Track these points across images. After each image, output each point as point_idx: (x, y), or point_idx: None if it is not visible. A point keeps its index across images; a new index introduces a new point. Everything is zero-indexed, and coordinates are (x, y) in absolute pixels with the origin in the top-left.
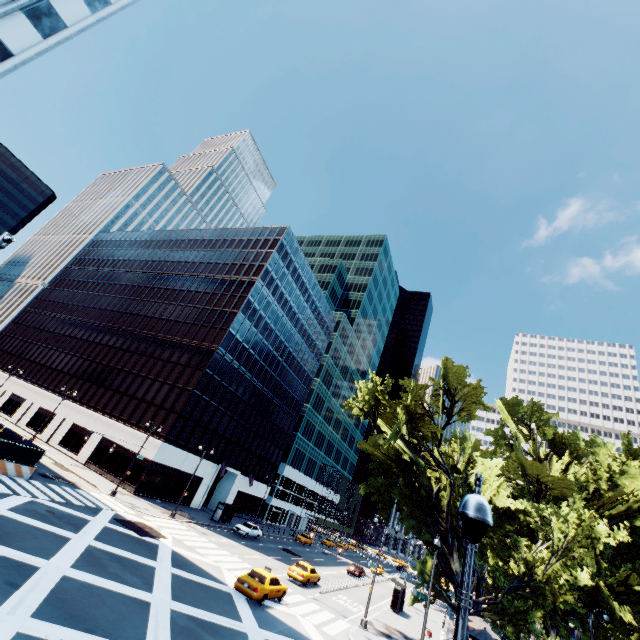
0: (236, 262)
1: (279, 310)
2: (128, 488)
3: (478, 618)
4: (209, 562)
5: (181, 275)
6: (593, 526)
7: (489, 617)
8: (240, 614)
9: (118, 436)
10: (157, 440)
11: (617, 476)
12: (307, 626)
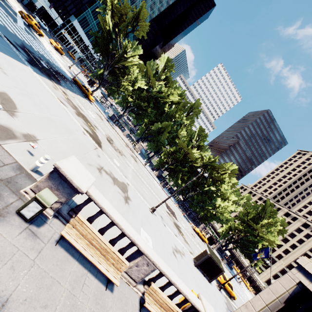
0: None
1: None
2: None
3: (111, 101)
4: (10, 2)
5: None
6: (139, 78)
7: (106, 88)
8: (17, 17)
9: None
10: None
11: (171, 95)
12: (45, 46)
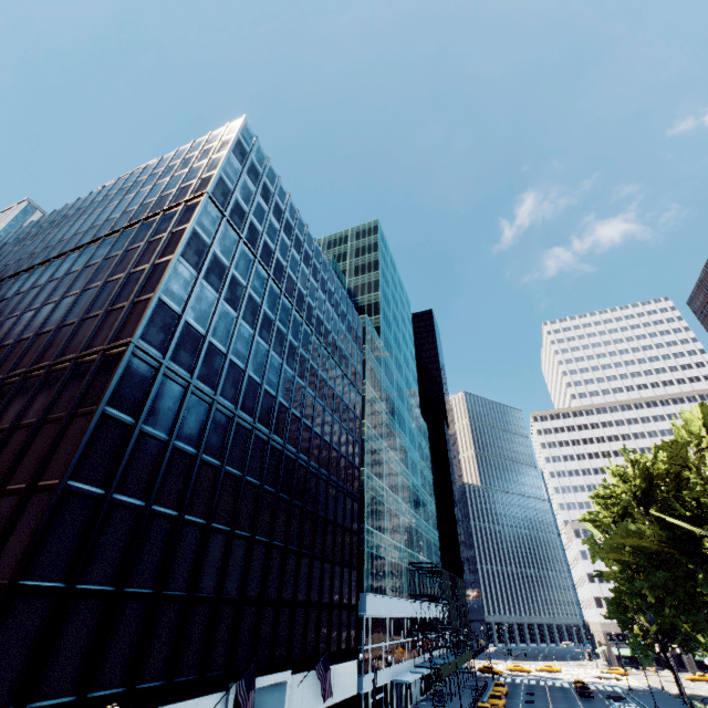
0: (151, 198)
1: (271, 279)
2: None
3: None
4: None
5: (36, 266)
6: None
7: None
8: None
9: None
10: None
11: None
12: None
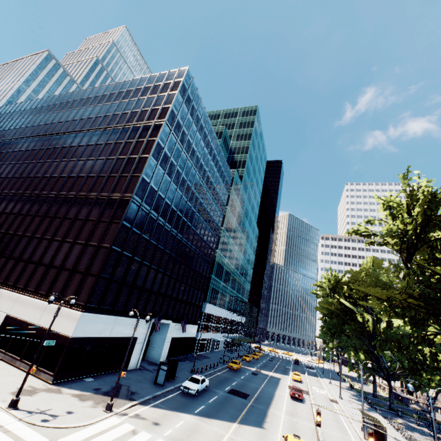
0: (136, 109)
1: (188, 159)
2: (44, 377)
3: None
4: None
5: (78, 131)
6: None
7: None
8: None
9: (25, 312)
10: (74, 311)
11: None
12: None
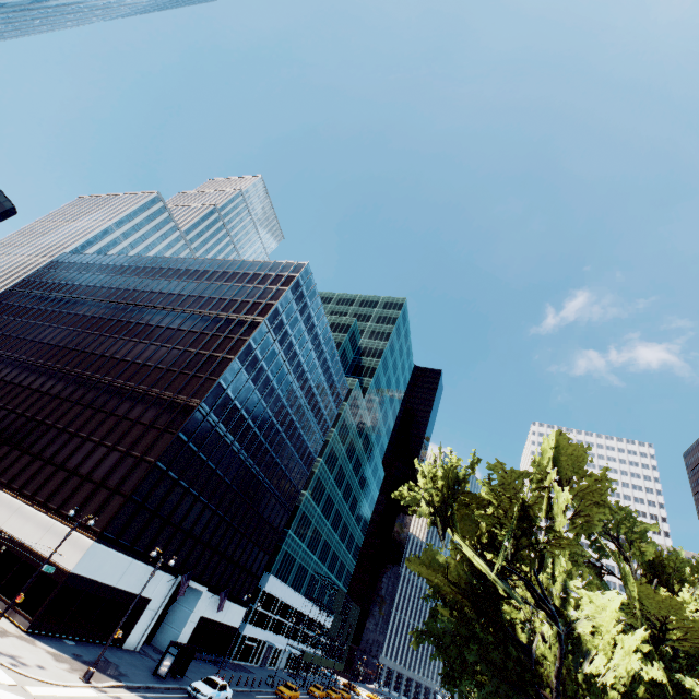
0: (237, 298)
1: (285, 364)
2: (19, 621)
3: None
4: None
5: (161, 308)
6: None
7: None
8: None
9: (23, 528)
10: (85, 538)
11: None
12: None
